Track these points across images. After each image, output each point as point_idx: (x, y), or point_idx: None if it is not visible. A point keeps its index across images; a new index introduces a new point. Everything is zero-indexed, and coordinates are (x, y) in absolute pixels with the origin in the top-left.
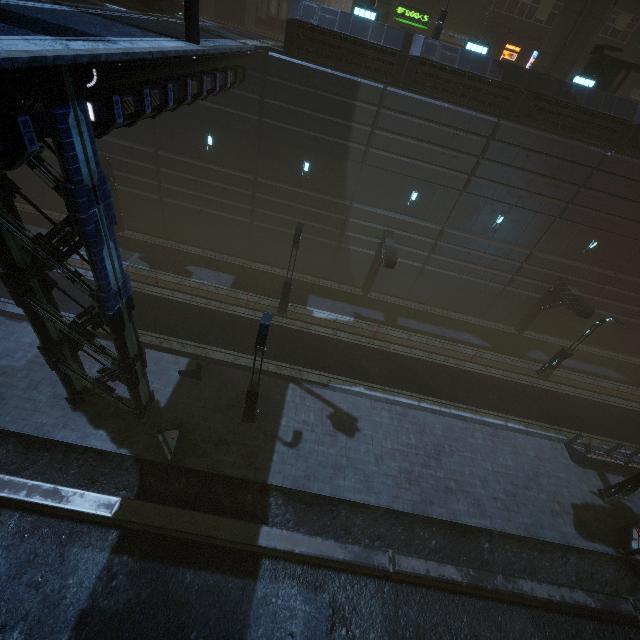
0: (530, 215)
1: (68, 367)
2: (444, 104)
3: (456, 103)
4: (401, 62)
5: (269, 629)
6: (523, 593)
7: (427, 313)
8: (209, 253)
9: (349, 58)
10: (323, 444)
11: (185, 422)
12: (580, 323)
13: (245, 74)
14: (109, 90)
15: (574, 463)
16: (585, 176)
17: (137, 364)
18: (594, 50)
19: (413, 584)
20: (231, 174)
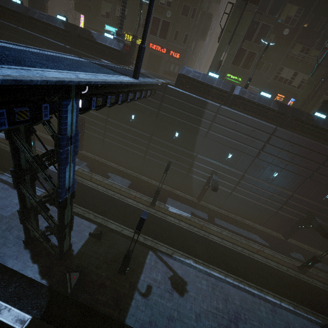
0: (292, 174)
1: (30, 223)
2: (249, 116)
3: (255, 116)
4: (229, 96)
5: None
6: None
7: (232, 218)
8: (120, 167)
9: (204, 91)
10: (164, 298)
11: (84, 267)
12: (322, 239)
13: (155, 92)
14: (92, 94)
15: None
16: (323, 159)
17: (67, 228)
18: (323, 102)
19: None
20: (140, 133)
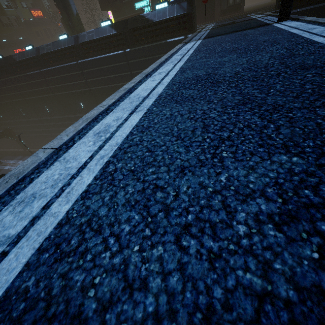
0: None
1: None
2: None
3: None
4: None
5: None
6: None
7: None
8: None
9: None
10: None
11: None
12: None
13: None
14: None
15: None
16: None
17: None
18: None
19: None
20: None
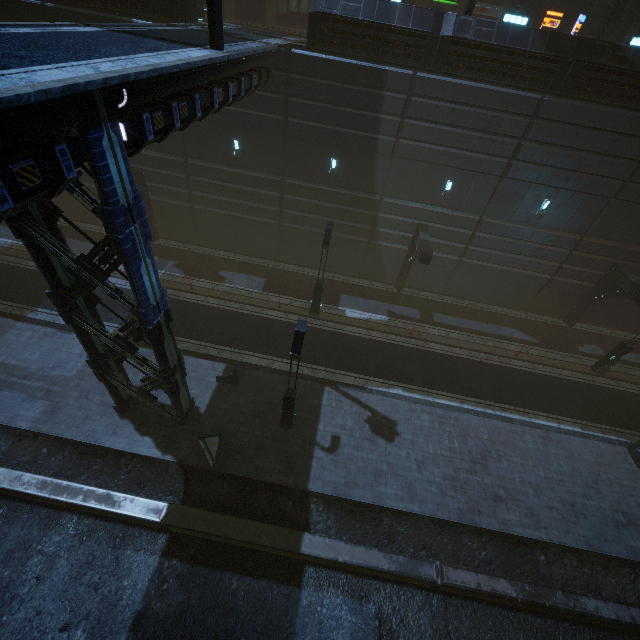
0: (580, 197)
1: (114, 378)
2: (480, 85)
3: (493, 82)
4: (431, 44)
5: (316, 638)
6: (587, 612)
7: (465, 308)
8: (240, 257)
9: (375, 46)
10: (362, 449)
11: (224, 428)
12: None
13: (269, 74)
14: (139, 107)
15: (639, 469)
16: None
17: (177, 373)
18: None
19: (463, 597)
20: (258, 177)
